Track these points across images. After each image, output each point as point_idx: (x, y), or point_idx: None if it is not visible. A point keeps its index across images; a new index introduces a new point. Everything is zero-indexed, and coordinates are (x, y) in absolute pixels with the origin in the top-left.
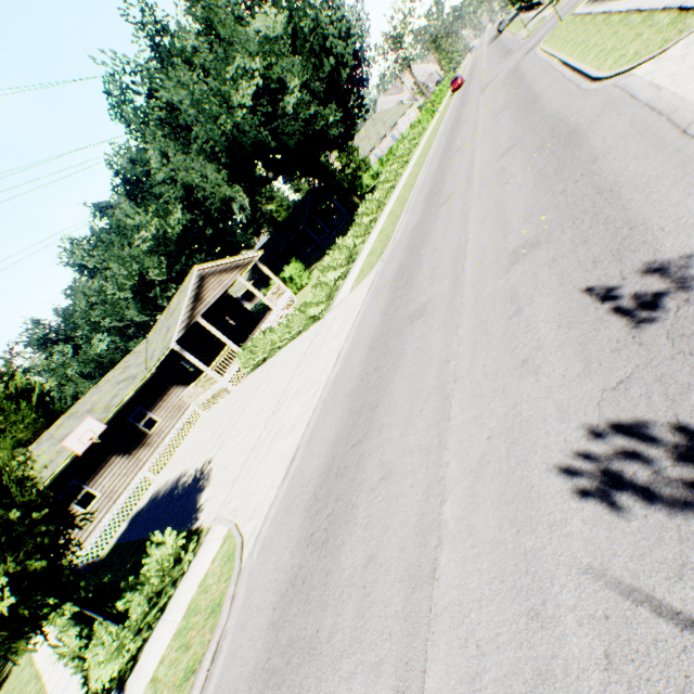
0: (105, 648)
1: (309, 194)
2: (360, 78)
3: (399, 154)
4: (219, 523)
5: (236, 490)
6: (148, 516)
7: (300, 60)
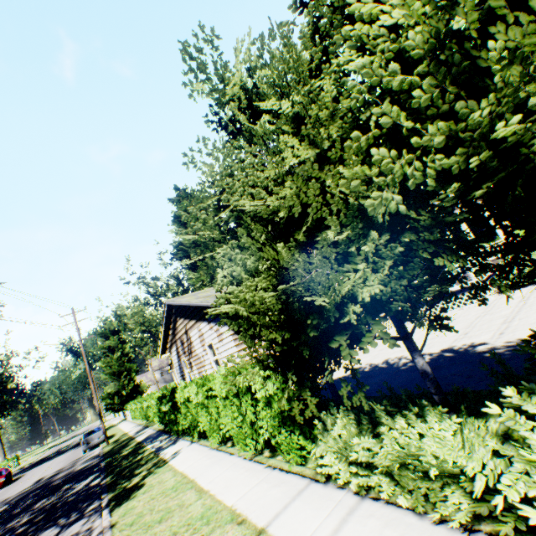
0: None
1: None
2: None
3: None
4: None
5: None
6: (392, 378)
7: None
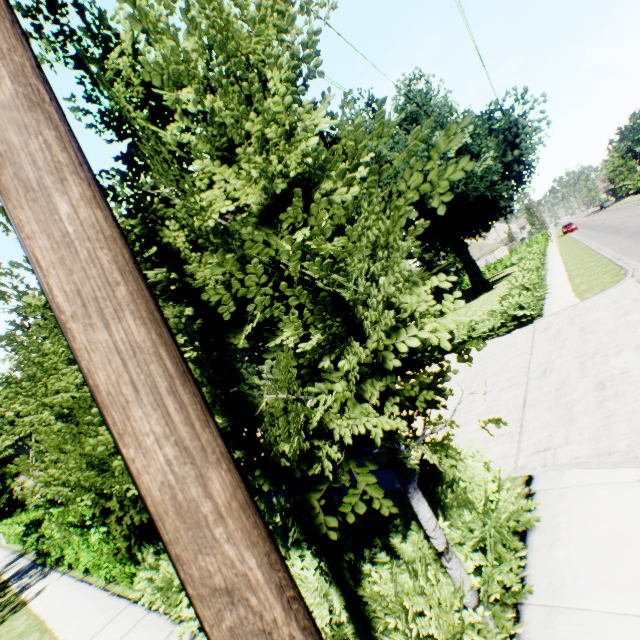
0: (433, 613)
1: (425, 269)
2: (521, 180)
3: (535, 251)
4: (568, 467)
5: (554, 437)
6: None
7: (496, 142)
